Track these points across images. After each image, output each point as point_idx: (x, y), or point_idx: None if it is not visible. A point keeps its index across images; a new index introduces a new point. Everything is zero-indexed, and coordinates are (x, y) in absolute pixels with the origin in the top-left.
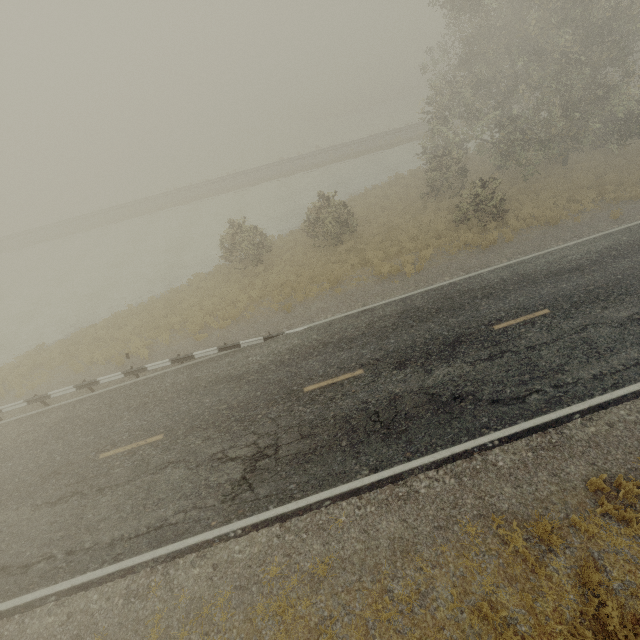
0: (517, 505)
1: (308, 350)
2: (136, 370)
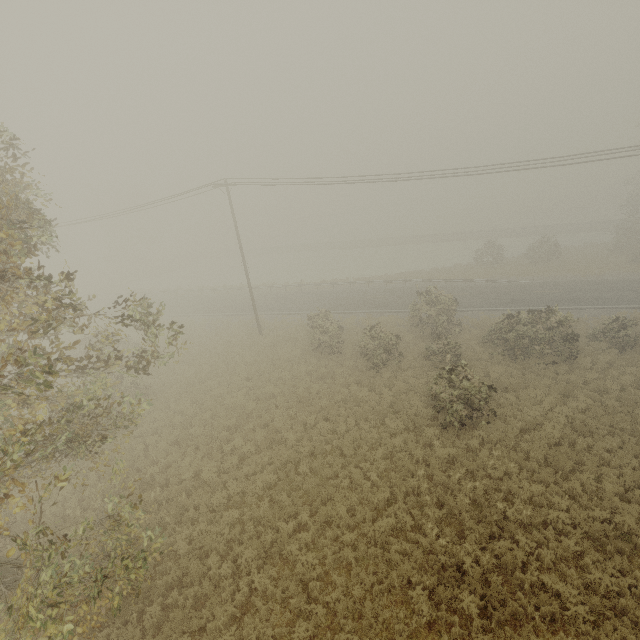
0: (627, 316)
1: (532, 285)
2: (447, 280)
